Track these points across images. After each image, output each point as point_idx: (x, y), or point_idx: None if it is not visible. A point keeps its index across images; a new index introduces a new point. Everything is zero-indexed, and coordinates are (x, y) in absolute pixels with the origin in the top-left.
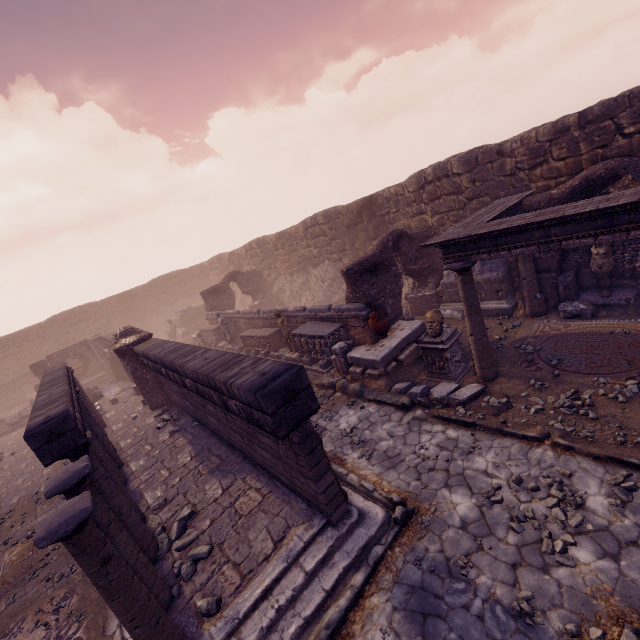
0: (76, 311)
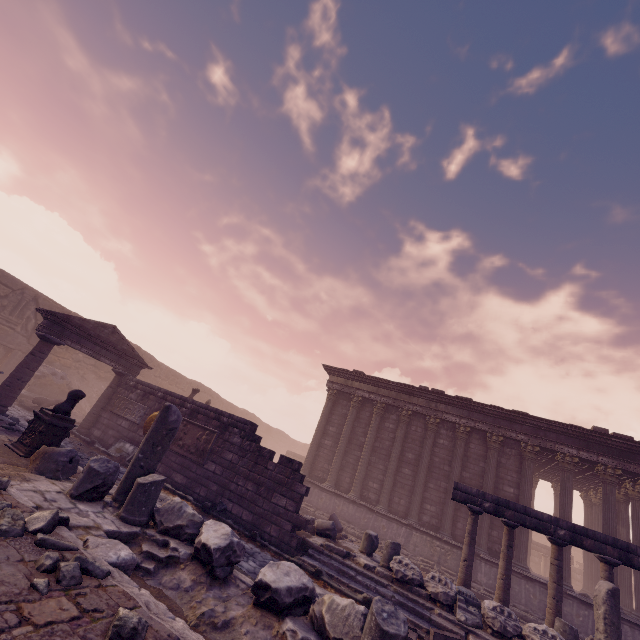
0: (255, 417)
